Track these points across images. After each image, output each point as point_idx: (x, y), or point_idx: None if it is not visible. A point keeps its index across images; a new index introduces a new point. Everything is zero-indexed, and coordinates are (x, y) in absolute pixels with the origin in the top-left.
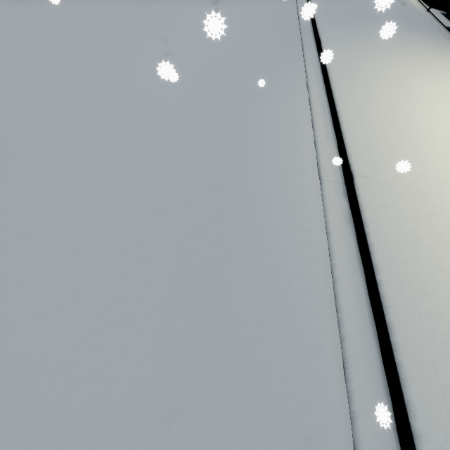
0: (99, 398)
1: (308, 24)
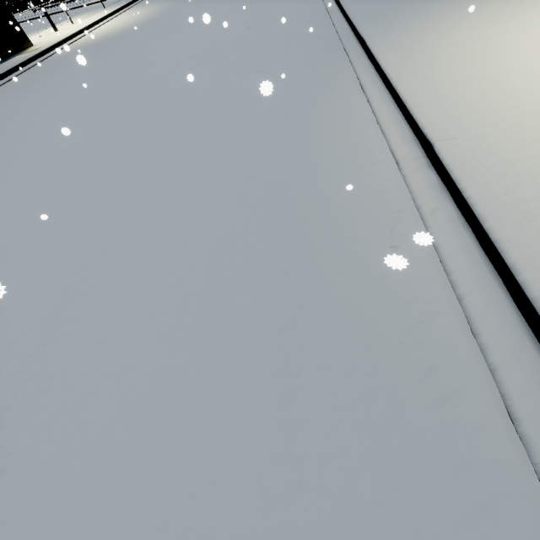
0: (220, 389)
1: (348, 33)
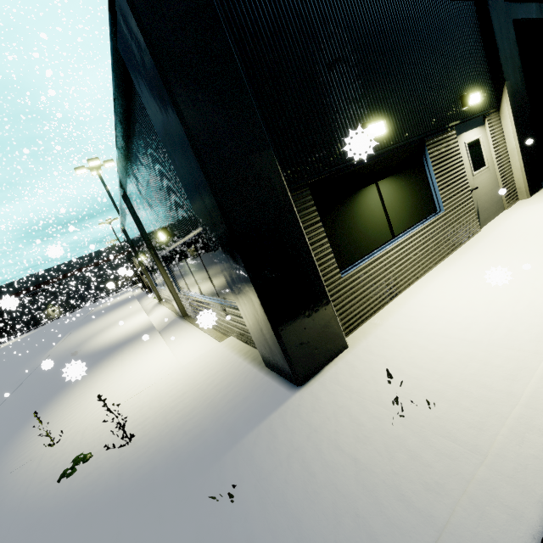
0: None
1: None
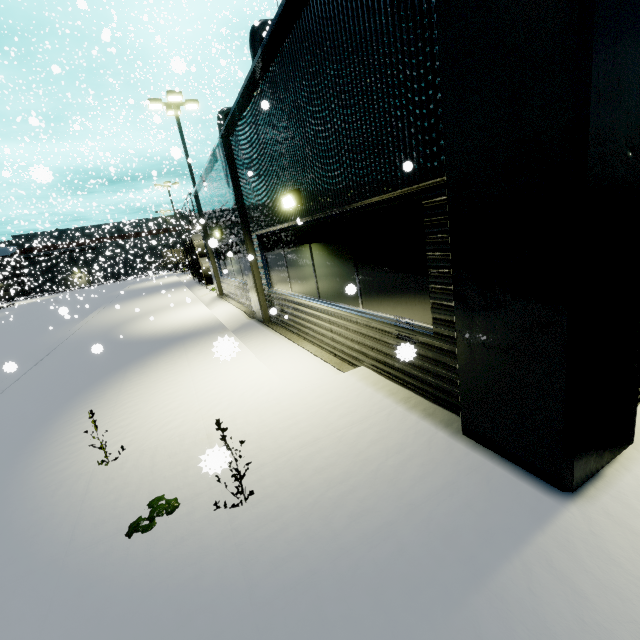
0: None
1: None
